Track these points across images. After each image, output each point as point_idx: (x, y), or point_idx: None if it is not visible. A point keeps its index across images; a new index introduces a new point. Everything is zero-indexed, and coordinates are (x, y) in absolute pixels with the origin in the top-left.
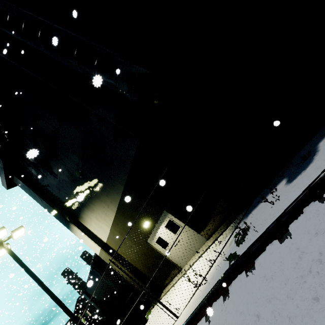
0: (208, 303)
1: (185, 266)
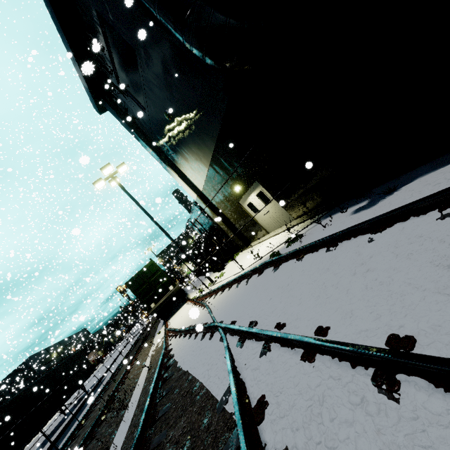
0: (251, 273)
1: (271, 233)
